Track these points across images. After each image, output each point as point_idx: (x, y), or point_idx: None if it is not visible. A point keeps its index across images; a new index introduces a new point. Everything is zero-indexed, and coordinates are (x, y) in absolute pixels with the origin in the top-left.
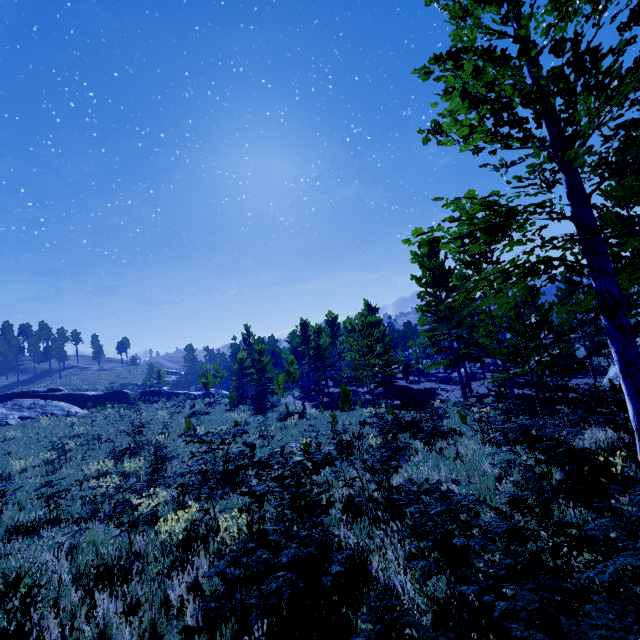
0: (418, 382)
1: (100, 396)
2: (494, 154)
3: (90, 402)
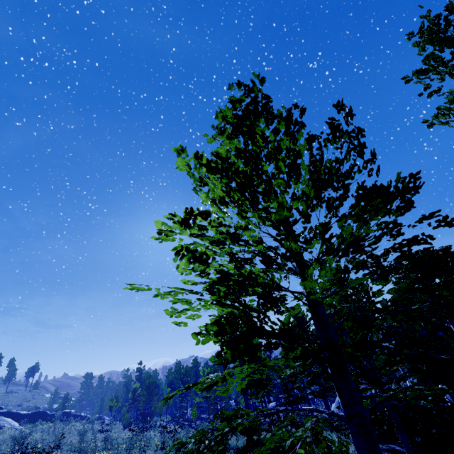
0: None
1: (28, 415)
2: None
3: (20, 420)
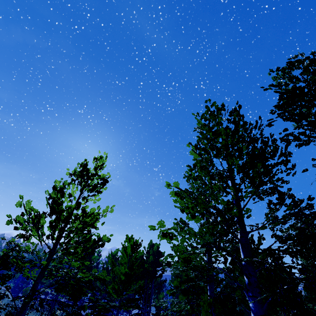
0: (69, 302)
1: None
2: None
3: None
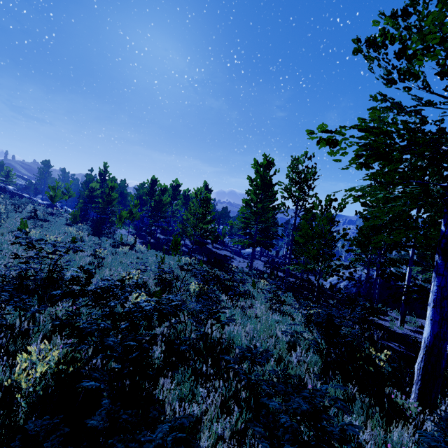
0: (219, 249)
1: None
2: (408, 90)
3: None
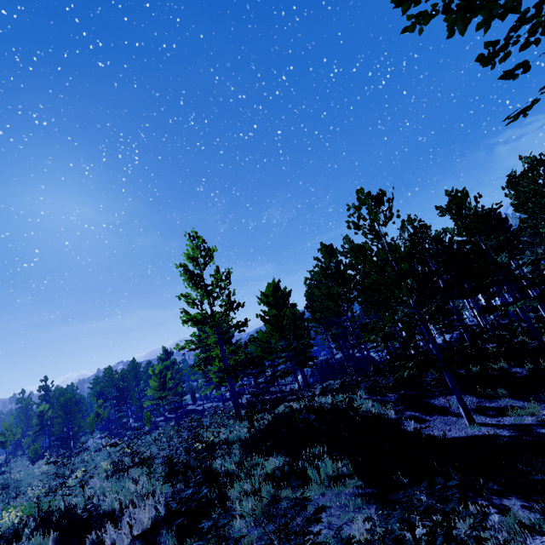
0: (203, 404)
1: None
2: None
3: None
